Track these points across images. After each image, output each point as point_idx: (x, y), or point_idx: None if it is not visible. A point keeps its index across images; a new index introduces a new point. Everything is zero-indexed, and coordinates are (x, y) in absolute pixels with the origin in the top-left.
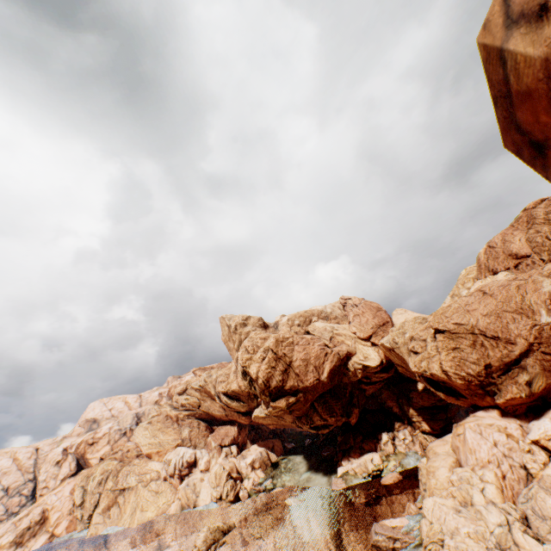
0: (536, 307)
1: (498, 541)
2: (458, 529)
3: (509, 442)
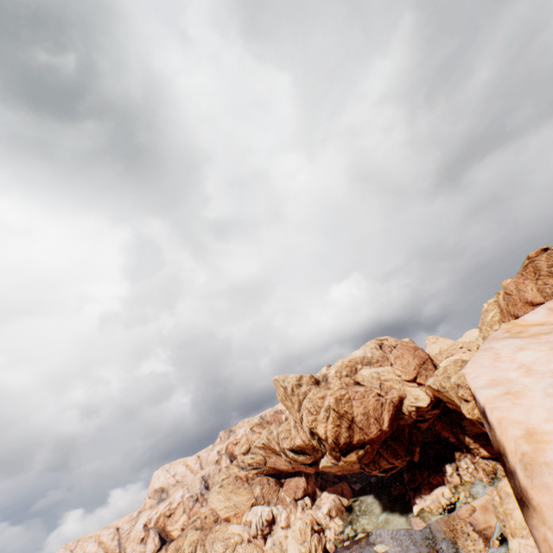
0: None
1: None
2: None
3: None
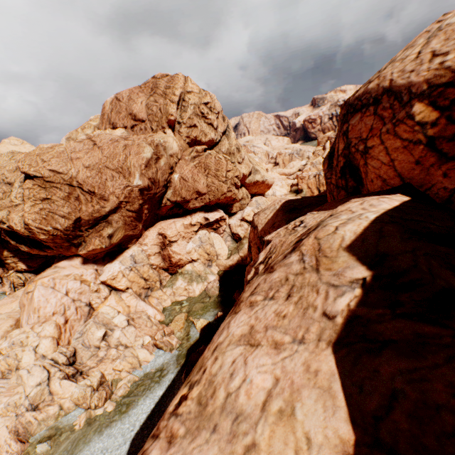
0: (134, 170)
1: (32, 402)
2: None
3: (82, 287)
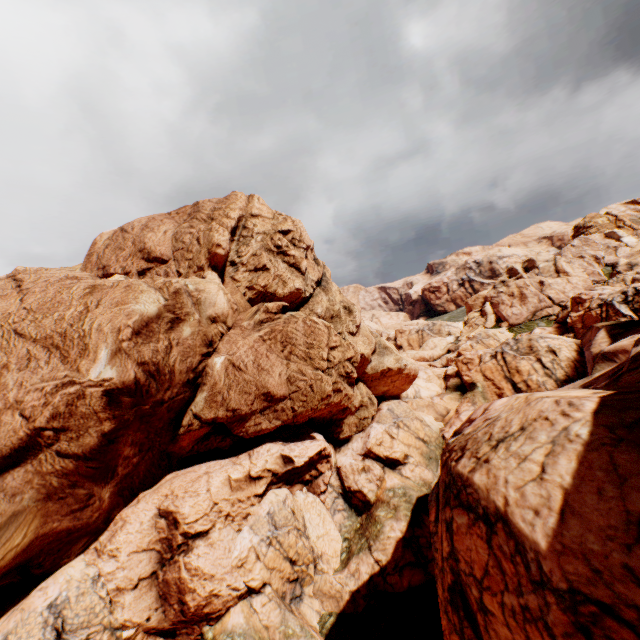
0: (97, 340)
1: None
2: None
3: None
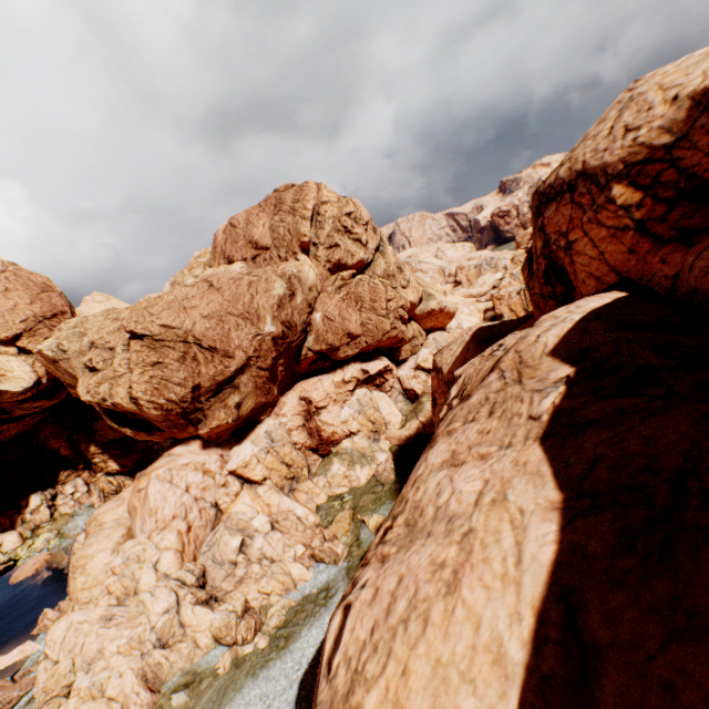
0: (264, 313)
1: (160, 636)
2: (104, 650)
3: (206, 480)
